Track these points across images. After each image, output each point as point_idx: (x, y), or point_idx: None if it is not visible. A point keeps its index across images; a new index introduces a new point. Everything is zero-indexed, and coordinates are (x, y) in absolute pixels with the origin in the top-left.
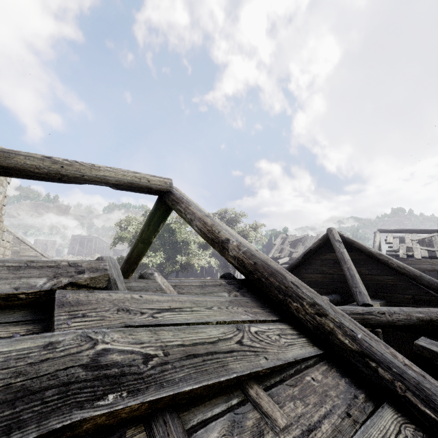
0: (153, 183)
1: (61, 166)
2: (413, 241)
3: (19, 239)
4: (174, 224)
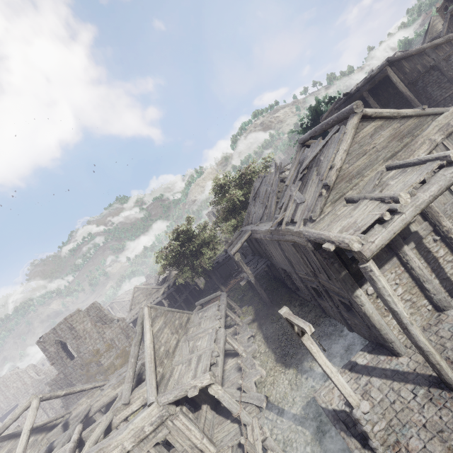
0: (27, 405)
1: (12, 419)
2: (299, 177)
3: (145, 288)
4: (169, 254)
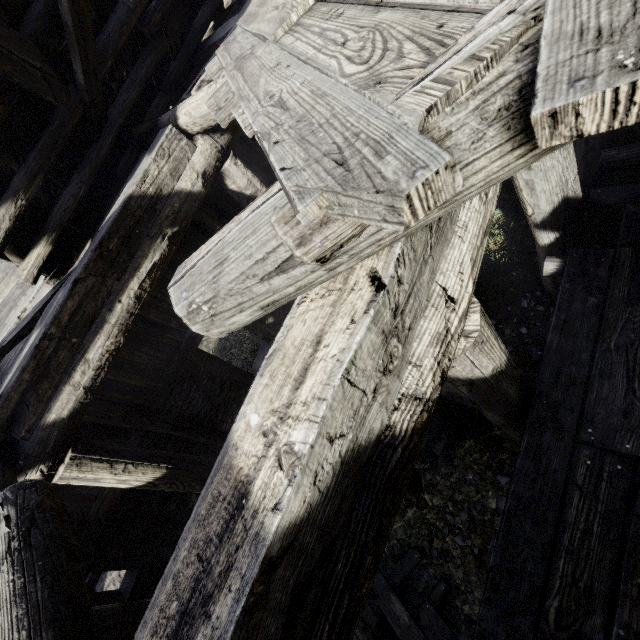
0: None
1: None
2: None
3: None
4: None
